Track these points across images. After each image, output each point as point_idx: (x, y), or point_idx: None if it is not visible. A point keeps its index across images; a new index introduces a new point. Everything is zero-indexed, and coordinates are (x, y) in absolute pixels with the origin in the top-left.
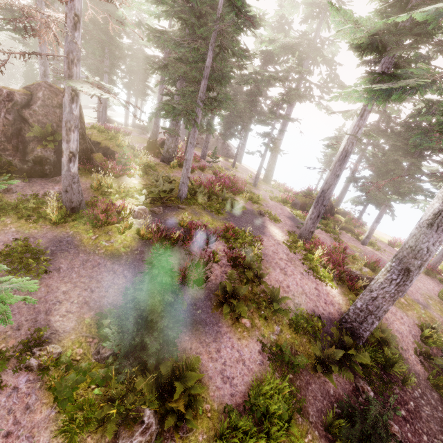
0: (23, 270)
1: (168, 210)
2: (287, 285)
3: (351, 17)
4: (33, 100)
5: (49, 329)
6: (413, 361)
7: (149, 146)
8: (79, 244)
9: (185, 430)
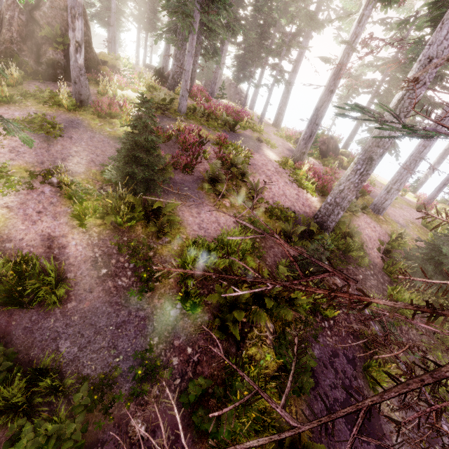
0: (43, 133)
1: (167, 119)
2: (270, 187)
3: None
4: (42, 1)
5: (65, 168)
6: (374, 256)
7: (156, 74)
8: (87, 126)
9: (164, 242)
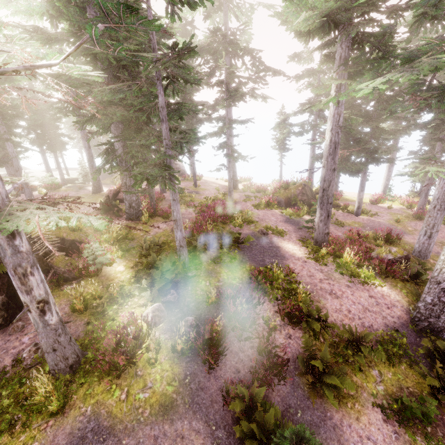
0: None
1: (180, 287)
2: (347, 310)
3: (306, 4)
4: None
5: None
6: None
7: (104, 207)
8: (111, 424)
9: None
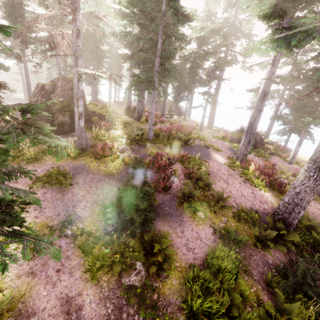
0: (58, 184)
1: (141, 147)
2: (229, 191)
3: None
4: (56, 88)
5: (75, 215)
6: None
7: (126, 111)
8: (88, 169)
9: (163, 277)
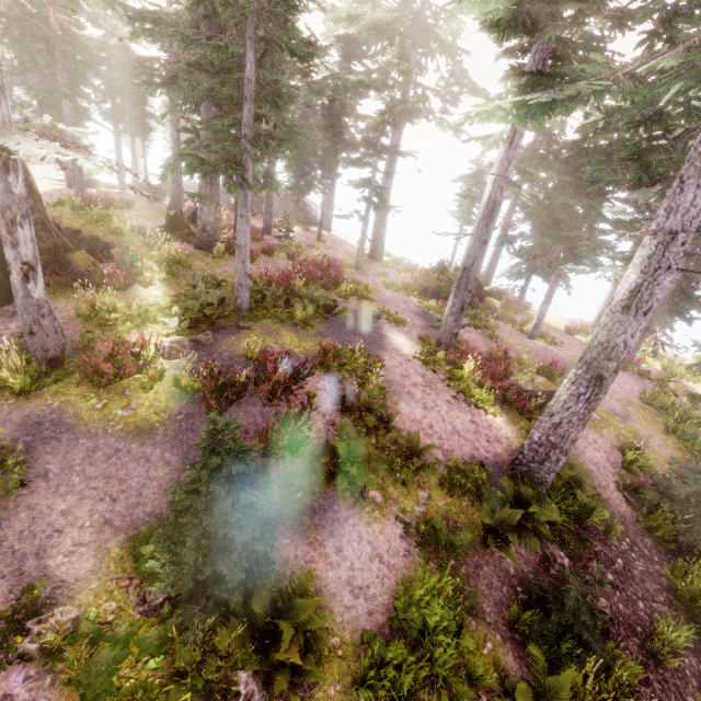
0: None
1: (222, 334)
2: (429, 425)
3: None
4: None
5: (48, 581)
6: (616, 500)
7: (171, 224)
8: (74, 423)
9: (306, 687)
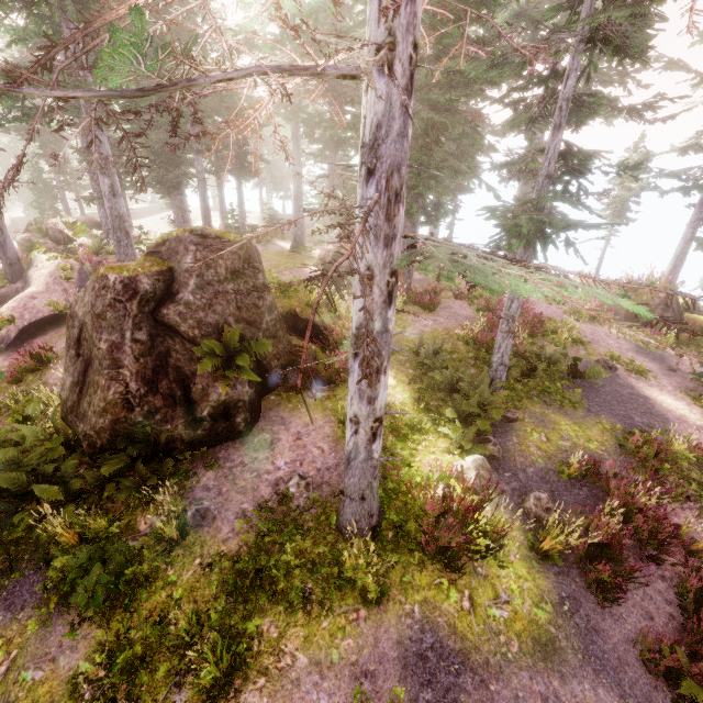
0: None
1: (499, 435)
2: None
3: None
4: (177, 280)
5: None
6: None
7: None
8: (461, 648)
9: None
